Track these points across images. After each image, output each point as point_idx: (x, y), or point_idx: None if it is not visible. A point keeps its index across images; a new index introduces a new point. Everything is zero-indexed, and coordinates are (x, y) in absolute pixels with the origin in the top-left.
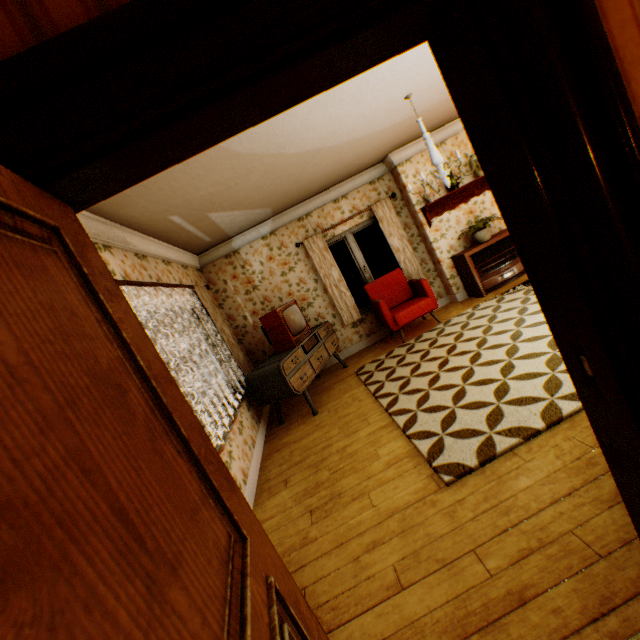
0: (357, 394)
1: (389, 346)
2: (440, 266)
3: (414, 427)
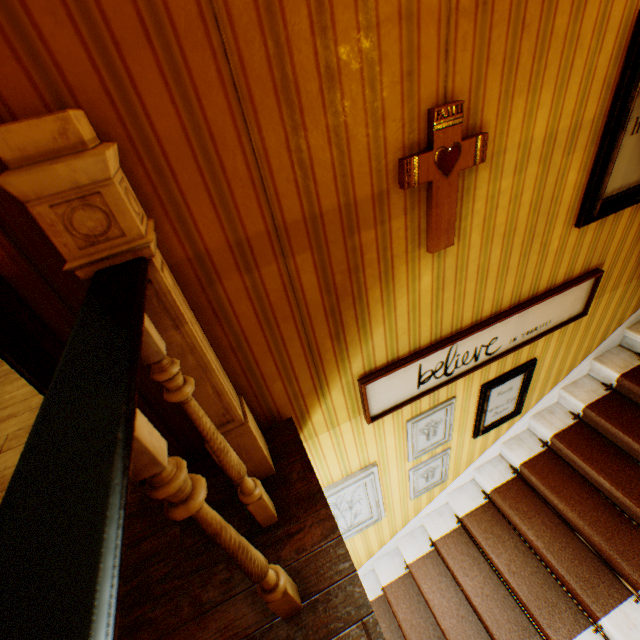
0: None
1: None
2: None
3: None
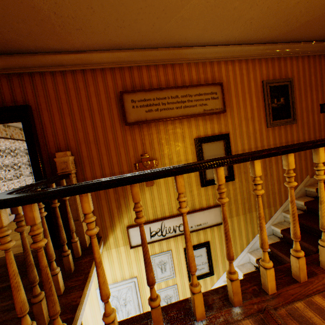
0: None
1: None
2: None
3: None
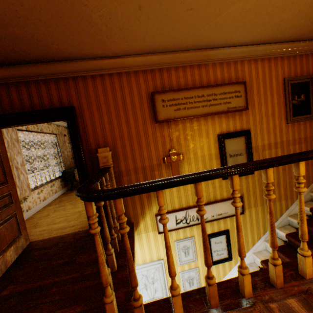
0: None
1: None
2: None
3: None
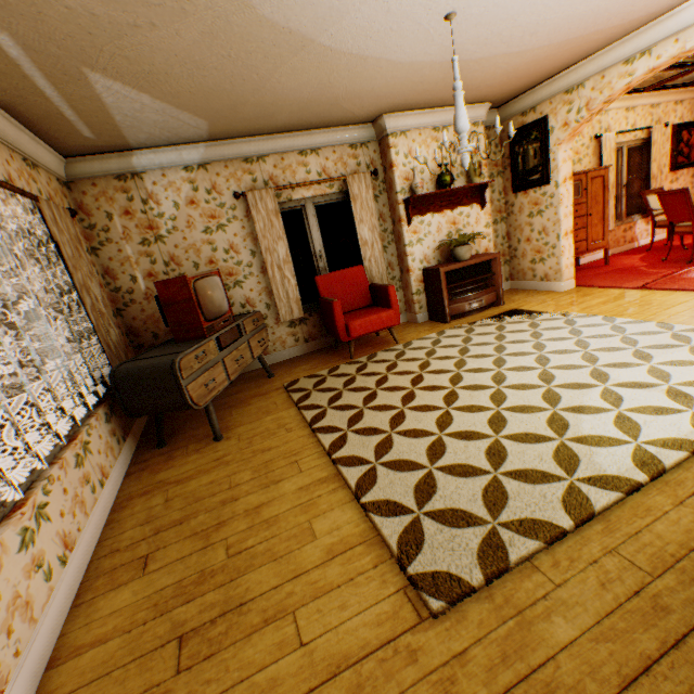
0: (285, 419)
1: (333, 360)
2: (409, 276)
3: (373, 491)
